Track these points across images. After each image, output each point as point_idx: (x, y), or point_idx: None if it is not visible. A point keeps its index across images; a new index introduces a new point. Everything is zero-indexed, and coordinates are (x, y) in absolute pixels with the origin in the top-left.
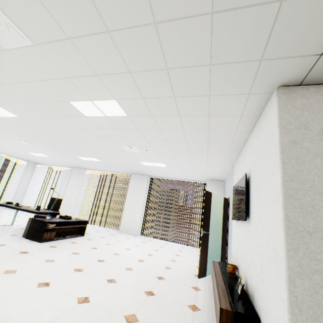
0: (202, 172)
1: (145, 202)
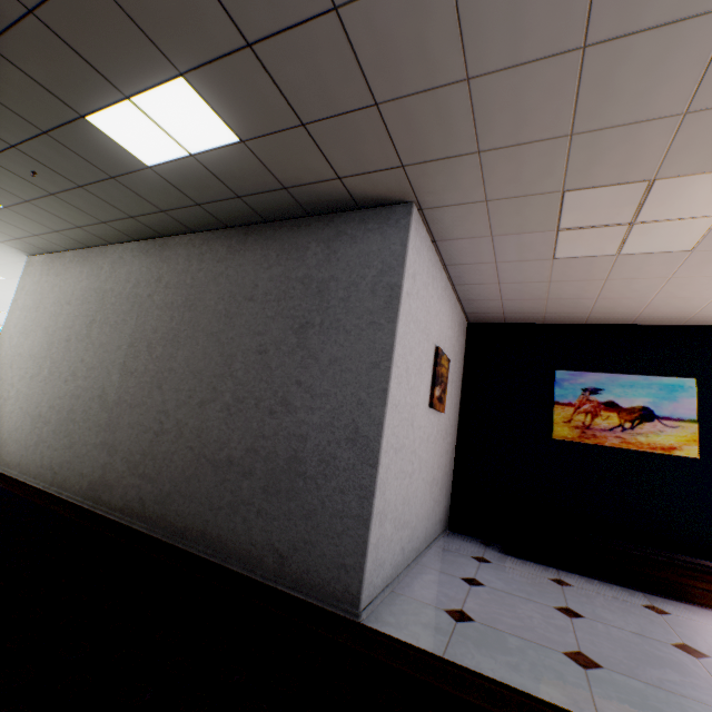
0: None
1: None
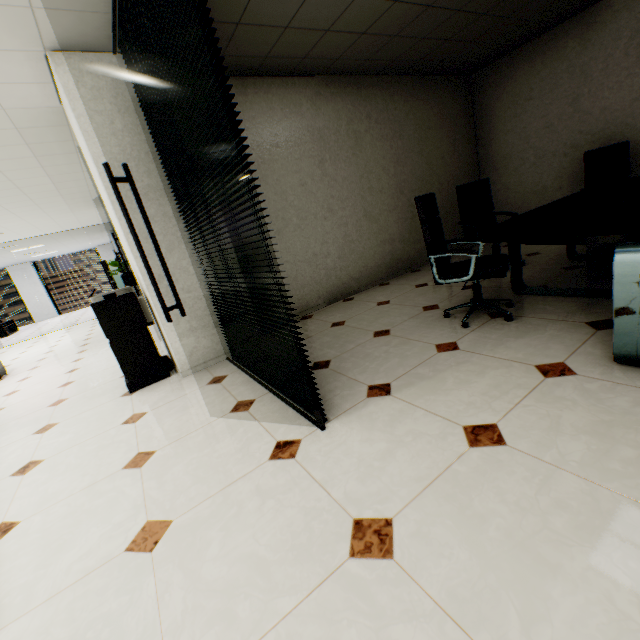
0: (91, 245)
1: (44, 287)
